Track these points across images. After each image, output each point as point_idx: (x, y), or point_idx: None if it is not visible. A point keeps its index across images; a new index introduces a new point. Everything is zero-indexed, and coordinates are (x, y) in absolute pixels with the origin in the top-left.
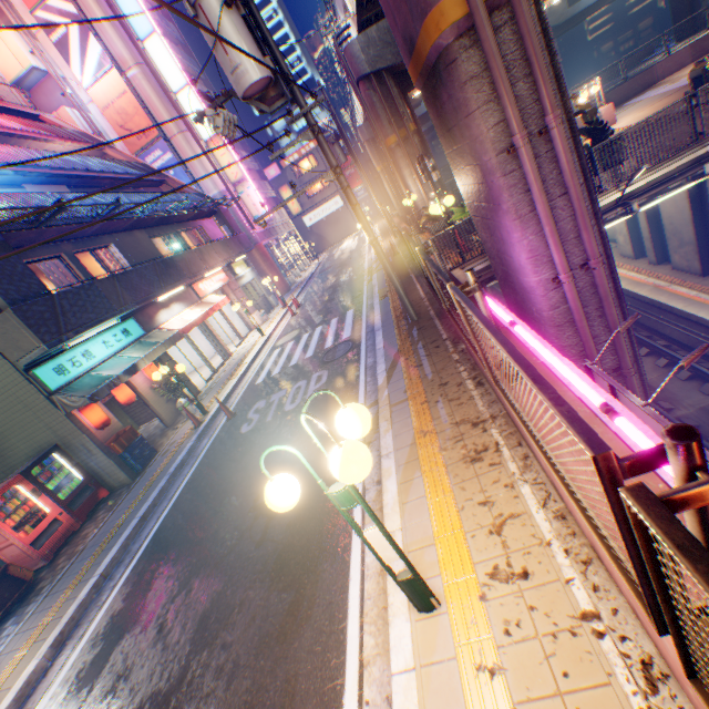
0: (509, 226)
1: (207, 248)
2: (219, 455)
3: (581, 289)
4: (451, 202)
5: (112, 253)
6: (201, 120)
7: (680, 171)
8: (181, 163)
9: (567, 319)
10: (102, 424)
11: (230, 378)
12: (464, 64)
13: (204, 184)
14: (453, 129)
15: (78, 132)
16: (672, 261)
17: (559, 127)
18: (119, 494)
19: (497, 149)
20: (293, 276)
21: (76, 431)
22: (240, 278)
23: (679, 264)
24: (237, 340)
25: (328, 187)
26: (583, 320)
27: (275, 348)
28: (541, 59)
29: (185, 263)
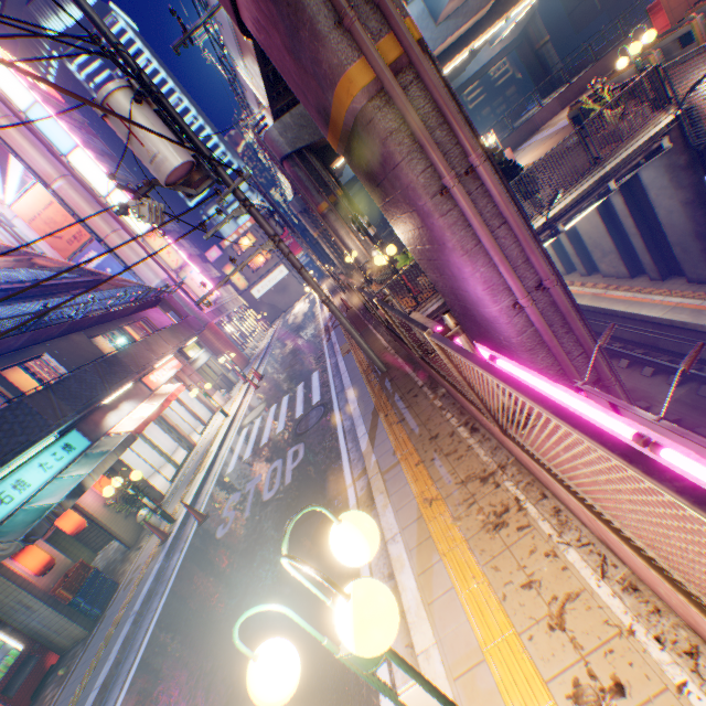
0: (458, 262)
1: (154, 338)
2: (194, 574)
3: (542, 310)
4: (393, 250)
5: (46, 362)
6: (125, 212)
7: (589, 191)
8: (100, 255)
9: (537, 341)
10: (43, 568)
11: (197, 472)
12: (381, 122)
13: (145, 275)
14: (382, 182)
15: (2, 247)
16: (601, 270)
17: (484, 164)
18: (72, 656)
19: (430, 192)
20: (250, 348)
21: (9, 586)
22: (195, 361)
23: (607, 271)
24: (200, 426)
25: (271, 259)
26: (553, 339)
27: (242, 428)
28: (452, 107)
29: (131, 357)
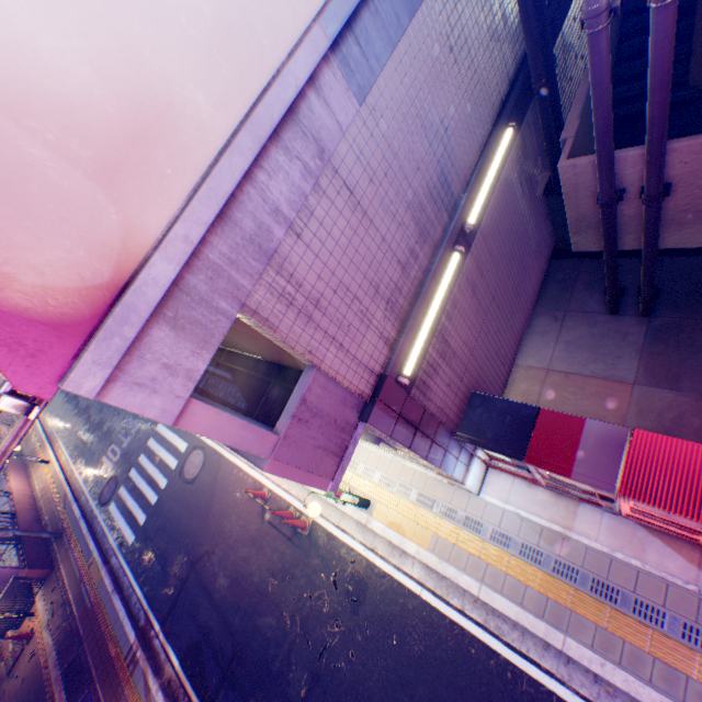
0: None
1: None
2: None
3: None
4: None
5: None
6: None
7: None
8: None
9: None
10: None
11: None
12: None
13: None
14: None
15: None
16: None
17: None
18: None
19: None
20: None
21: None
22: None
23: None
24: None
25: None
26: None
27: (193, 444)
28: None
29: None
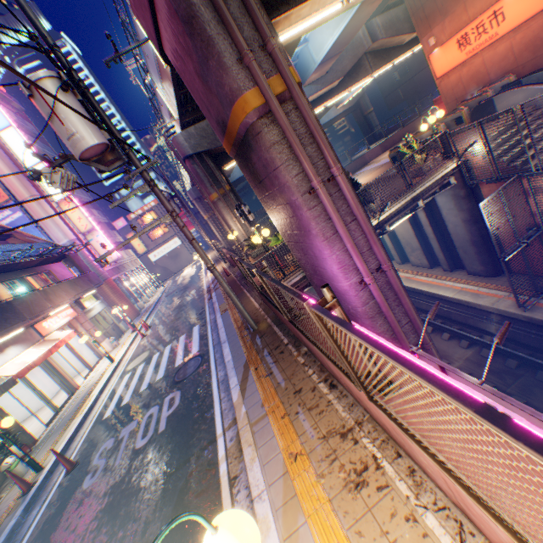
0: (320, 245)
1: (53, 288)
2: (51, 532)
3: (380, 287)
4: (268, 233)
5: None
6: (37, 177)
7: (406, 205)
8: None
9: (376, 311)
10: None
11: (75, 416)
12: (267, 135)
13: (54, 235)
14: (264, 180)
15: None
16: (411, 261)
17: (342, 175)
18: None
19: (301, 191)
20: (142, 302)
21: None
22: (90, 310)
23: (415, 262)
24: (86, 370)
25: (168, 231)
26: (389, 310)
27: (125, 373)
28: (320, 132)
29: (26, 304)
